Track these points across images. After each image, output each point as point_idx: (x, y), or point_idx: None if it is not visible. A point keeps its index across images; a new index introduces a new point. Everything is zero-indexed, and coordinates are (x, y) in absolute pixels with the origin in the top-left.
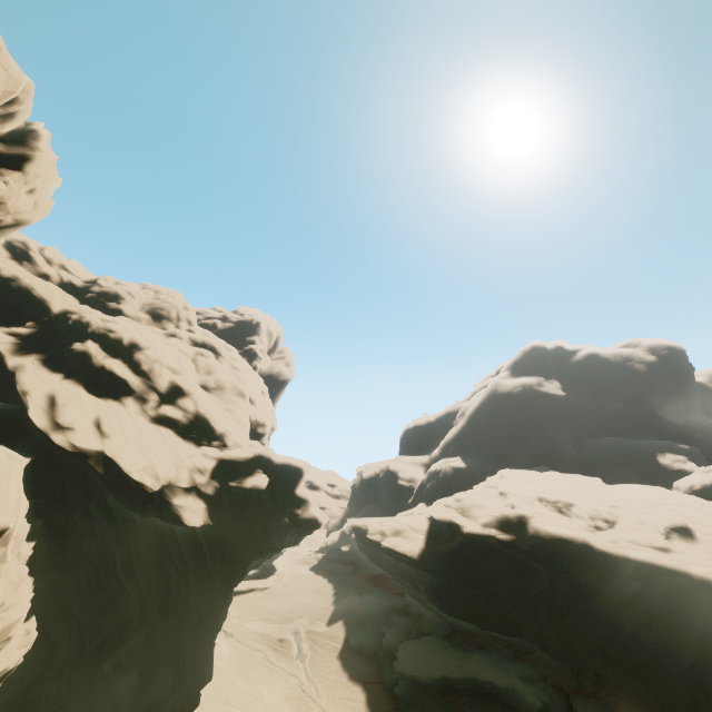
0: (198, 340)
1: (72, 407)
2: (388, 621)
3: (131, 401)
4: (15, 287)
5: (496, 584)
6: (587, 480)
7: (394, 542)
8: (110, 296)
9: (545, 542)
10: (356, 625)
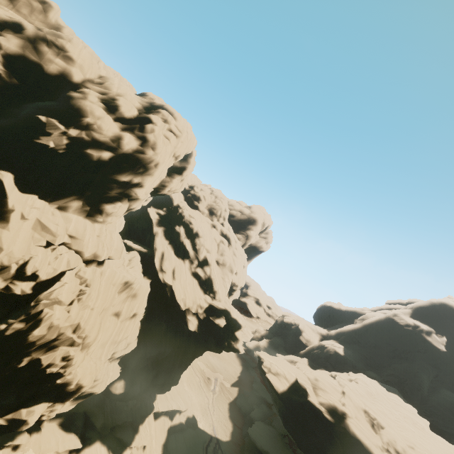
0: (224, 233)
1: (168, 262)
2: (259, 404)
3: (188, 262)
4: None
5: (312, 434)
6: (416, 418)
7: (272, 378)
8: (196, 197)
9: (349, 435)
10: (243, 395)
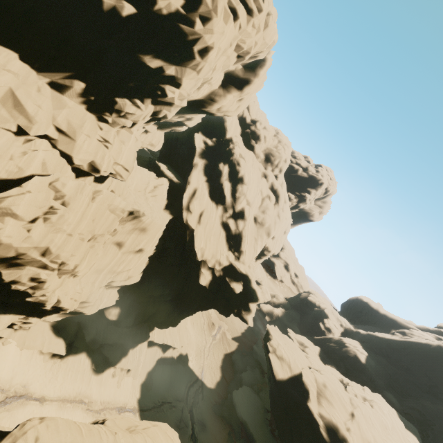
0: (274, 187)
1: (198, 201)
2: (253, 367)
3: (221, 208)
4: (220, 117)
5: (298, 437)
6: None
7: (275, 360)
8: (255, 136)
9: None
10: (241, 352)
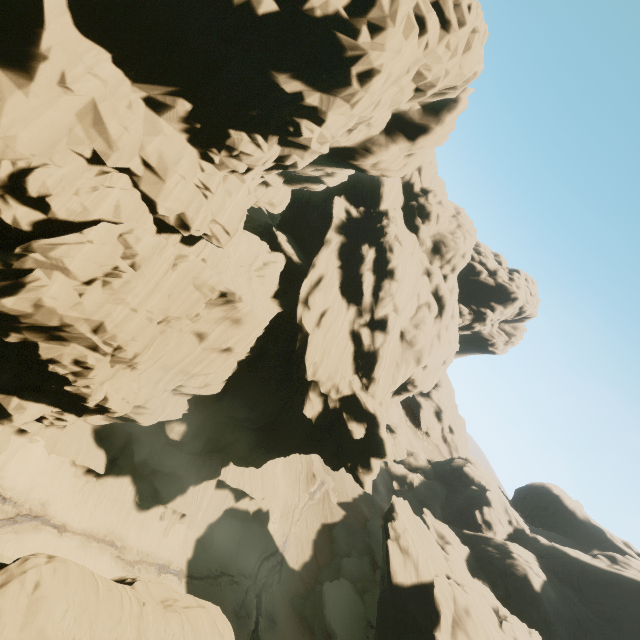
0: (440, 292)
1: (322, 294)
2: (362, 554)
3: (354, 310)
4: (376, 178)
5: None
6: None
7: (395, 553)
8: (424, 212)
9: None
10: (347, 527)
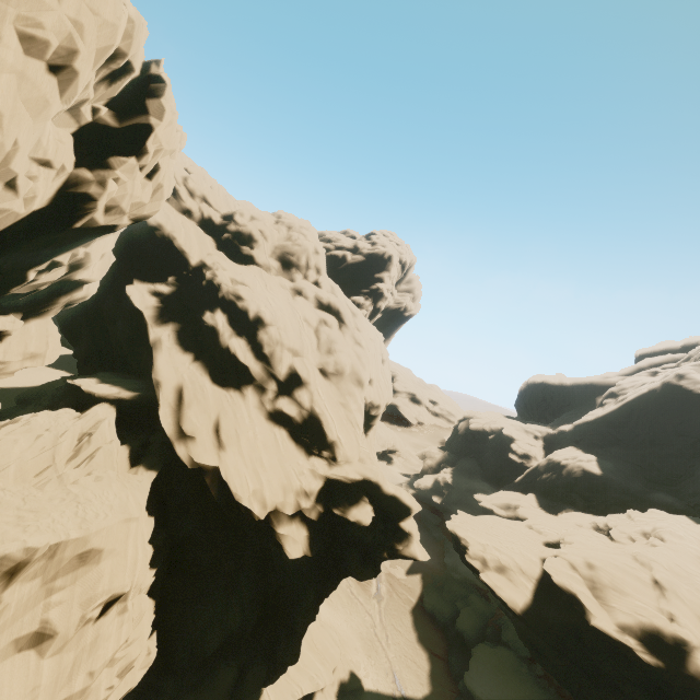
0: (324, 301)
1: (196, 409)
2: (465, 597)
3: (251, 391)
4: (159, 236)
5: (613, 691)
6: None
7: (495, 582)
8: (244, 237)
9: None
10: (433, 586)
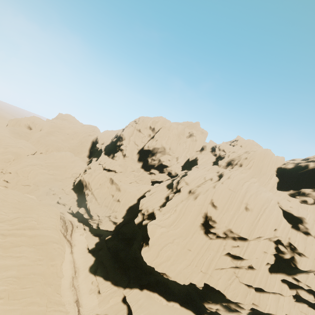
0: (222, 173)
1: (156, 188)
2: None
3: (170, 190)
4: (196, 160)
5: None
6: None
7: None
8: (222, 158)
9: None
10: None
